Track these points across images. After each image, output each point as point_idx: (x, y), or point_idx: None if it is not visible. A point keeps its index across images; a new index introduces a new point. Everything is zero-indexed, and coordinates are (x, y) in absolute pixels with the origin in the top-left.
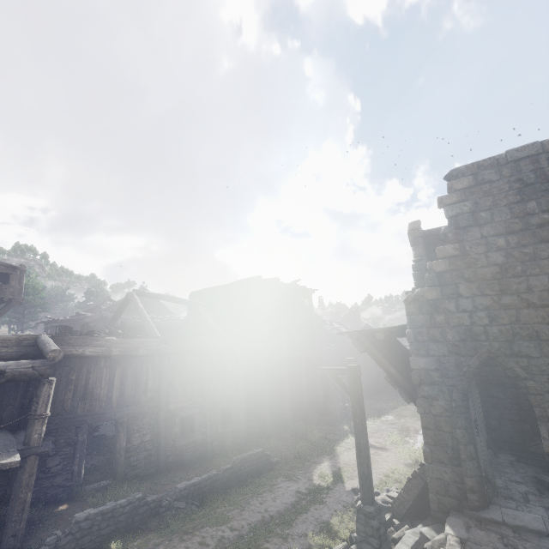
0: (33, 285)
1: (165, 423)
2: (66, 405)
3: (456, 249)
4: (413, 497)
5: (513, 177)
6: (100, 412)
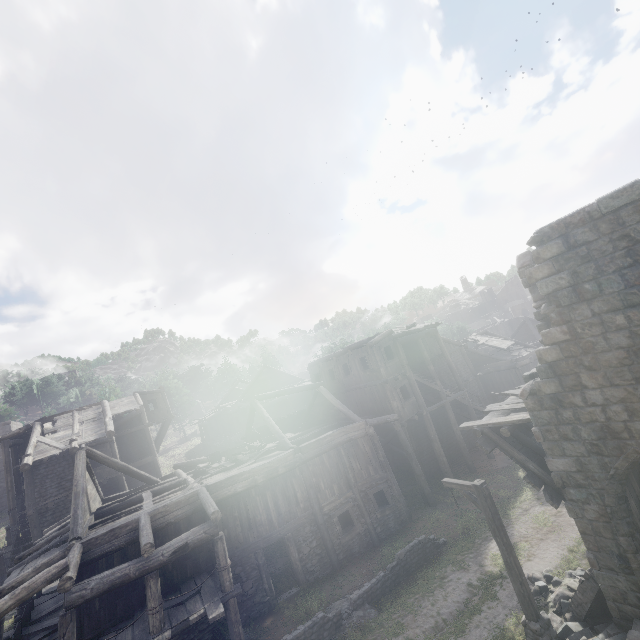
0: (175, 387)
1: (325, 526)
2: (239, 538)
3: (565, 332)
4: (590, 600)
5: (615, 233)
6: (267, 535)
